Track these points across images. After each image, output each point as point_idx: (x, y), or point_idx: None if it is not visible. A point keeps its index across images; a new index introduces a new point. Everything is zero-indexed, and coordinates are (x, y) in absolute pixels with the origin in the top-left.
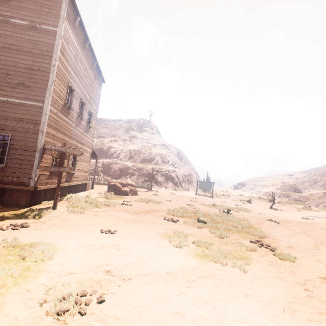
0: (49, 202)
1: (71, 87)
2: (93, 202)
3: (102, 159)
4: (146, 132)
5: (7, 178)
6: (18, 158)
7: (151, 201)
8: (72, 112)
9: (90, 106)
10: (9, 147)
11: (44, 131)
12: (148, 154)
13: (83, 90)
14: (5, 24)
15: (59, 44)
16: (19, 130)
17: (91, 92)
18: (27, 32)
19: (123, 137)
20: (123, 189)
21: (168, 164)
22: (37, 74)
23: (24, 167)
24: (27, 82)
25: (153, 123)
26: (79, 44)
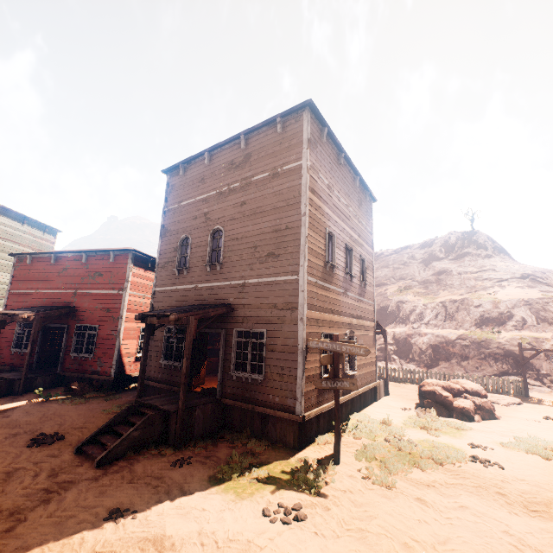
0: (324, 439)
1: (329, 233)
2: (403, 448)
3: (390, 327)
4: (469, 257)
5: (268, 396)
6: (277, 365)
7: None
8: (336, 272)
9: (360, 249)
10: (266, 349)
11: (303, 318)
12: (491, 305)
13: (346, 230)
14: (248, 187)
15: (307, 180)
16: (274, 322)
17: (358, 227)
18: (270, 184)
19: (420, 277)
20: (456, 404)
21: None
22: (286, 234)
23: (285, 379)
24: (276, 250)
25: (480, 234)
26: (331, 165)
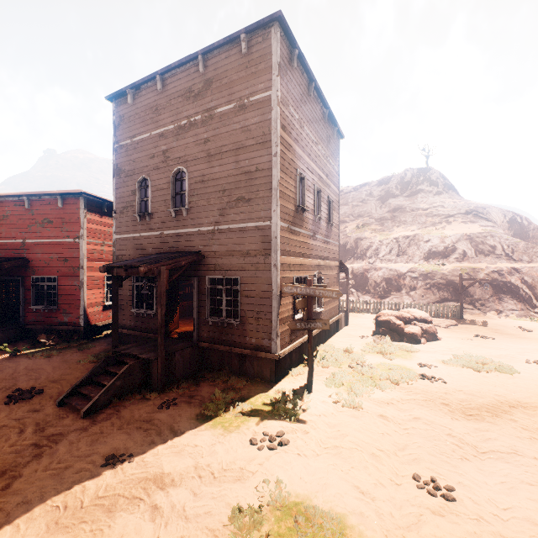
0: (297, 370)
1: (299, 175)
2: (365, 372)
3: (349, 262)
4: (422, 194)
5: (245, 338)
6: (252, 310)
7: (487, 367)
8: (306, 215)
9: (328, 189)
10: (240, 295)
11: (277, 264)
12: (439, 240)
13: (315, 170)
14: (211, 120)
15: (278, 115)
16: (248, 268)
17: (326, 167)
18: (236, 118)
19: (377, 214)
20: (407, 330)
21: (494, 255)
22: (257, 177)
23: (260, 323)
24: (246, 194)
25: (433, 171)
26: (301, 96)
